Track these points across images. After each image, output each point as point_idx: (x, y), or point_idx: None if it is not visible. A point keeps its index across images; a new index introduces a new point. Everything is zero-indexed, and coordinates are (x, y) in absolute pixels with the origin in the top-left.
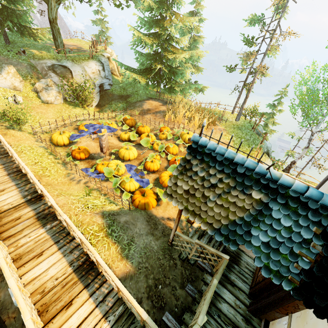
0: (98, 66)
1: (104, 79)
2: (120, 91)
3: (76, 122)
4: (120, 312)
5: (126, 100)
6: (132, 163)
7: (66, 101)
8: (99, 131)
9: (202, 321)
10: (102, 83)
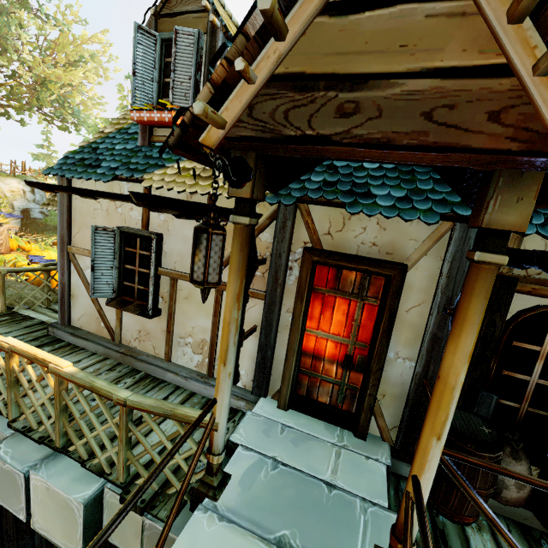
0: (24, 186)
1: (32, 204)
2: None
3: None
4: None
5: None
6: None
7: None
8: None
9: (47, 263)
10: (29, 208)
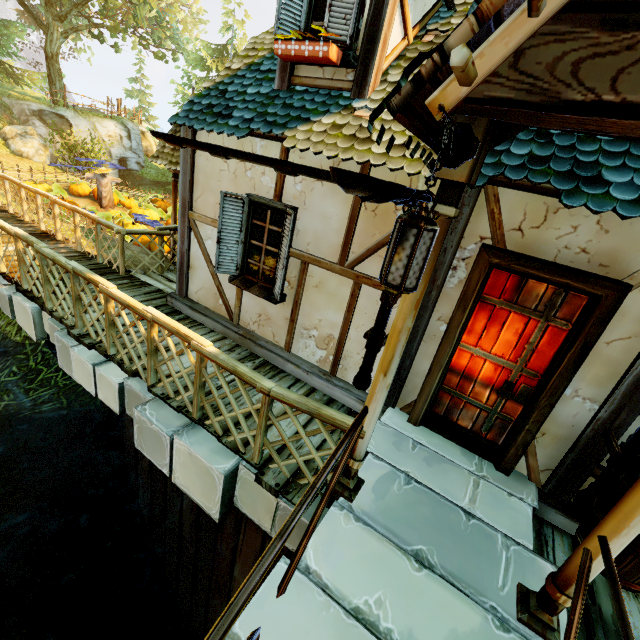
0: (120, 130)
1: (129, 152)
2: (156, 176)
3: (67, 184)
4: (75, 255)
5: (164, 187)
6: (149, 227)
7: (56, 167)
8: (96, 165)
9: (161, 227)
10: (125, 158)
